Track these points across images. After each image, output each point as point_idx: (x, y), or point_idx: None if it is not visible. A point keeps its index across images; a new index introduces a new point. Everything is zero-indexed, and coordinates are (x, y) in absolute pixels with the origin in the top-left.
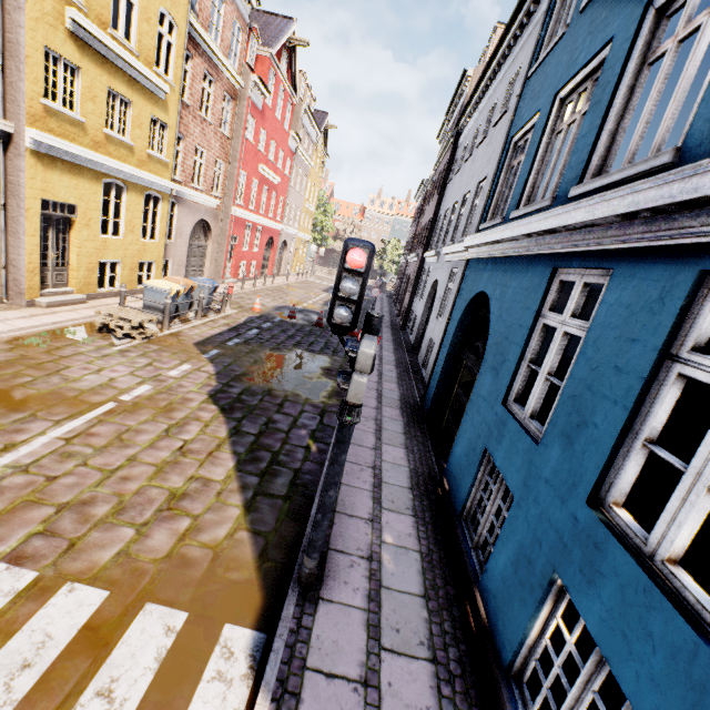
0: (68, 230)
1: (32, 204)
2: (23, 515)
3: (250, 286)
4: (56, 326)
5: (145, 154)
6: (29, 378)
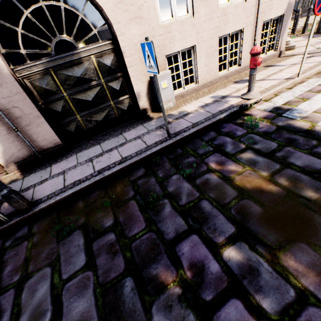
0: None
1: None
2: None
3: None
4: None
5: None
6: None
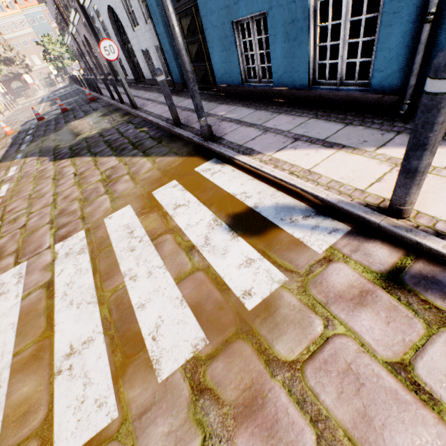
0: None
1: None
2: (34, 237)
3: None
4: None
5: None
6: None
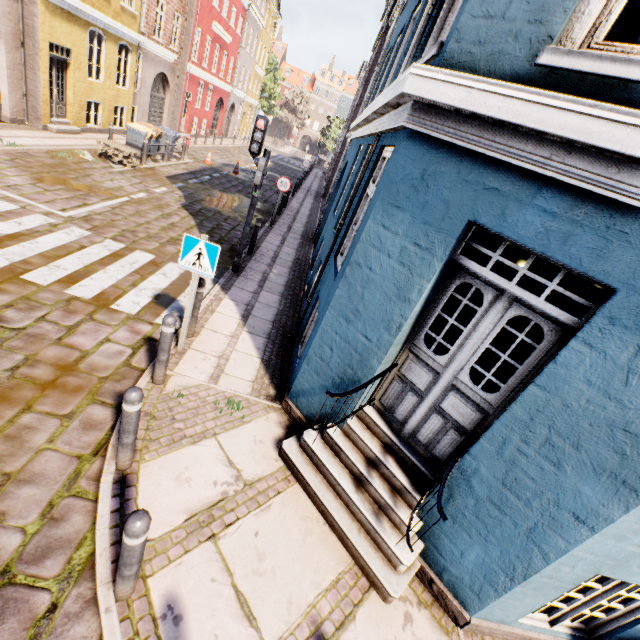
0: (65, 70)
1: (43, 46)
2: (109, 229)
3: (201, 143)
4: (71, 148)
5: (119, 6)
6: (74, 176)
